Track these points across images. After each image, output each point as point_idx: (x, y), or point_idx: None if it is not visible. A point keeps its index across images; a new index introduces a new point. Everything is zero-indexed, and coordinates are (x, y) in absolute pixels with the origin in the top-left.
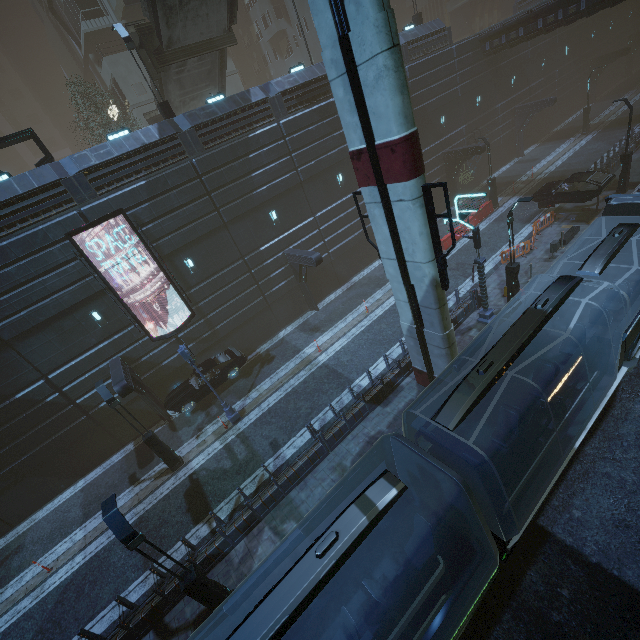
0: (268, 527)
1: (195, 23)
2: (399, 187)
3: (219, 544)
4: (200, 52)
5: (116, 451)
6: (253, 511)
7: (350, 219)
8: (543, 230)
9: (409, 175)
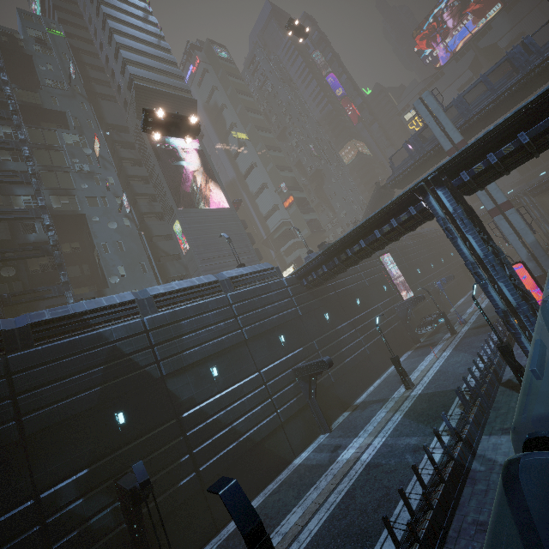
0: None
1: None
2: (509, 211)
3: None
4: None
5: (401, 355)
6: None
7: None
8: None
9: (512, 207)
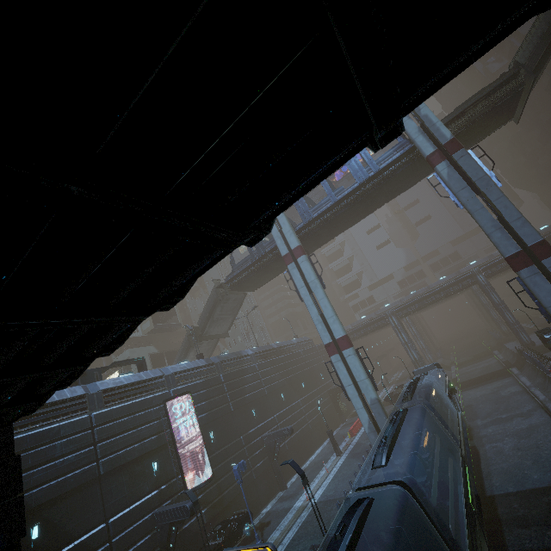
0: None
1: (218, 327)
2: (347, 351)
3: None
4: (215, 338)
5: None
6: None
7: (292, 421)
8: None
9: (350, 346)
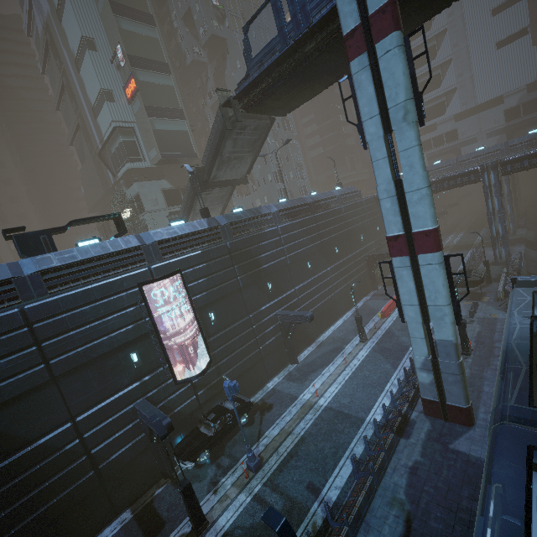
0: None
1: (231, 170)
2: (428, 256)
3: None
4: (228, 185)
5: (107, 523)
6: None
7: (316, 293)
8: None
9: (437, 249)
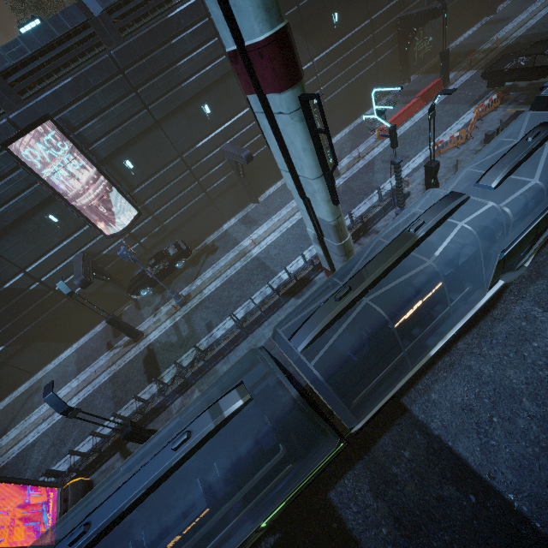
0: (198, 390)
1: None
2: (276, 98)
3: (160, 401)
4: None
5: (98, 323)
6: (185, 379)
7: None
8: (486, 115)
9: (282, 85)
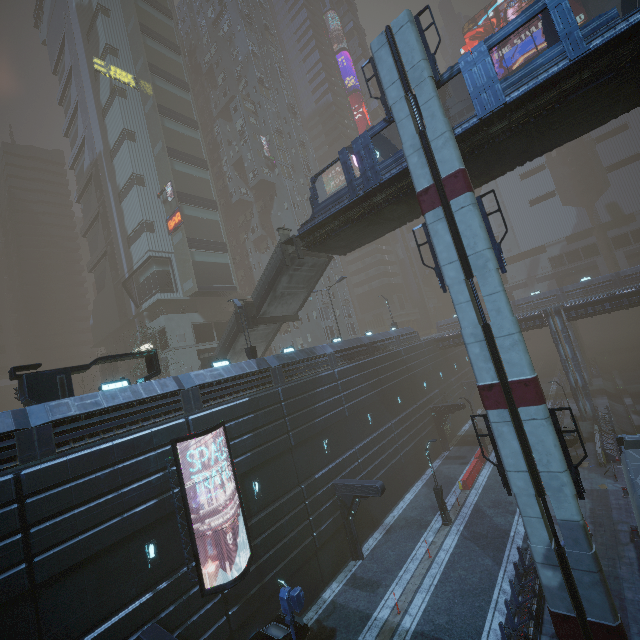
0: None
1: (282, 306)
2: (531, 409)
3: None
4: (278, 321)
5: None
6: None
7: (379, 454)
8: None
9: (540, 401)
